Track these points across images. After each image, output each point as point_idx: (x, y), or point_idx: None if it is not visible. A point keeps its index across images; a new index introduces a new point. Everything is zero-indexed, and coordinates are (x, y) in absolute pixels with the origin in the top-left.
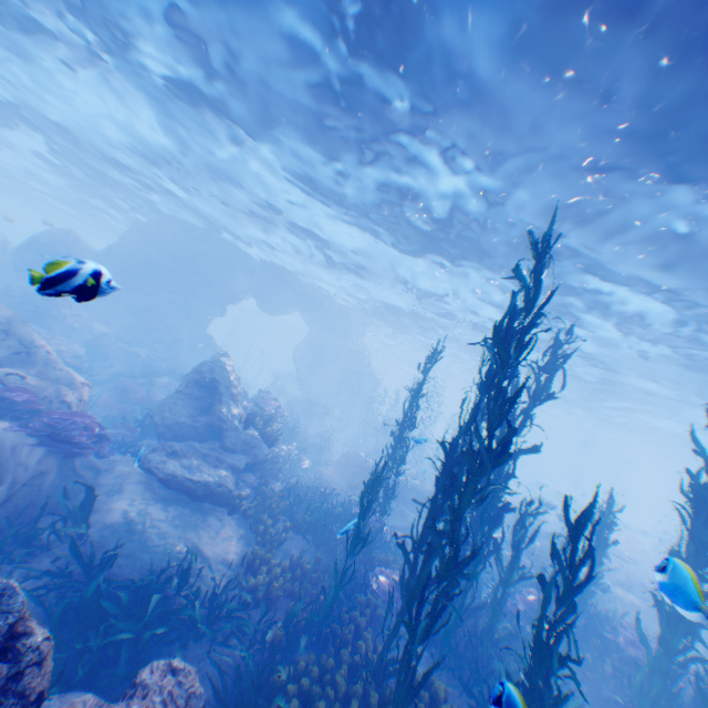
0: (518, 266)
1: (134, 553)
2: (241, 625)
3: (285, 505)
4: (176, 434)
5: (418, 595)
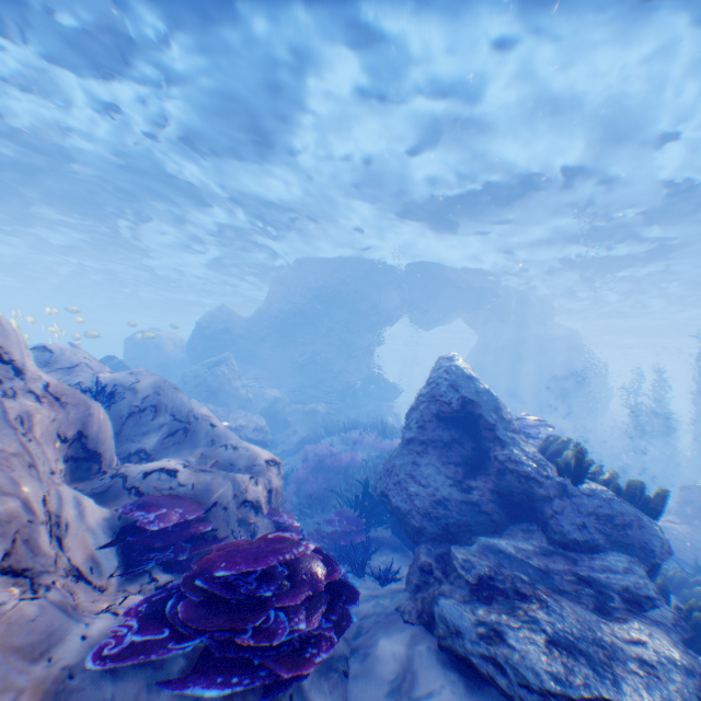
0: None
1: None
2: None
3: None
4: (440, 523)
5: None
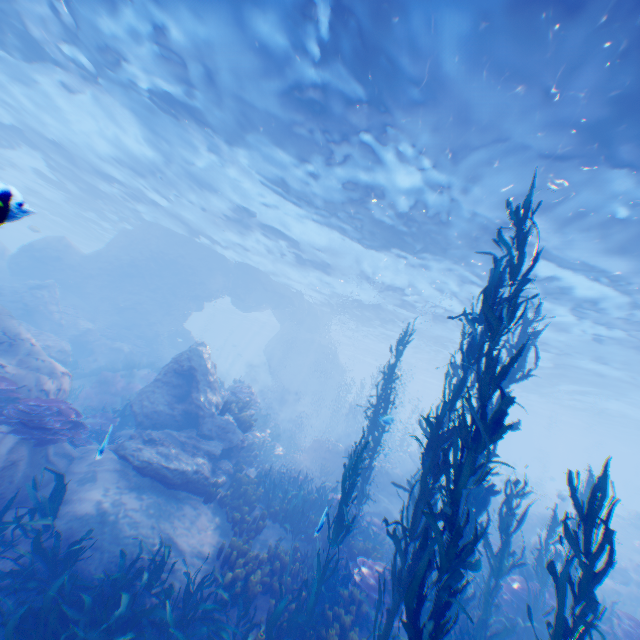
0: (500, 233)
1: (104, 548)
2: (217, 628)
3: (262, 491)
4: (153, 421)
5: (417, 591)
